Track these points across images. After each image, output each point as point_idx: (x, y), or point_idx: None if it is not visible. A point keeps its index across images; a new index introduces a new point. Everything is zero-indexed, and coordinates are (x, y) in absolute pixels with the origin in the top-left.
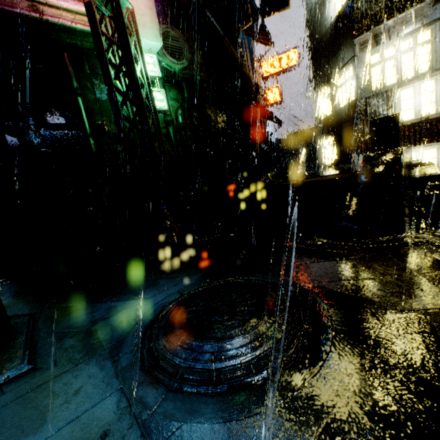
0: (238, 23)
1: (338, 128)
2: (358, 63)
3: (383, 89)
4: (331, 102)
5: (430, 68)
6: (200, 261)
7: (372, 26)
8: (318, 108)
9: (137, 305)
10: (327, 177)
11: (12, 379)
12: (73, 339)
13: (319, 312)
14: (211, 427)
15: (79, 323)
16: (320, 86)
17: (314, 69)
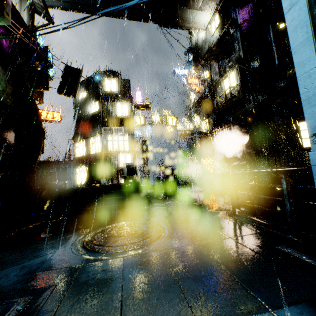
0: (39, 85)
1: (89, 164)
2: (103, 137)
3: (113, 152)
4: (86, 150)
5: (128, 149)
6: (57, 232)
7: (110, 126)
8: (75, 150)
9: (54, 255)
10: (107, 185)
11: (23, 309)
12: (33, 281)
13: (154, 222)
14: (167, 241)
15: (6, 282)
16: (78, 139)
17: (75, 129)
